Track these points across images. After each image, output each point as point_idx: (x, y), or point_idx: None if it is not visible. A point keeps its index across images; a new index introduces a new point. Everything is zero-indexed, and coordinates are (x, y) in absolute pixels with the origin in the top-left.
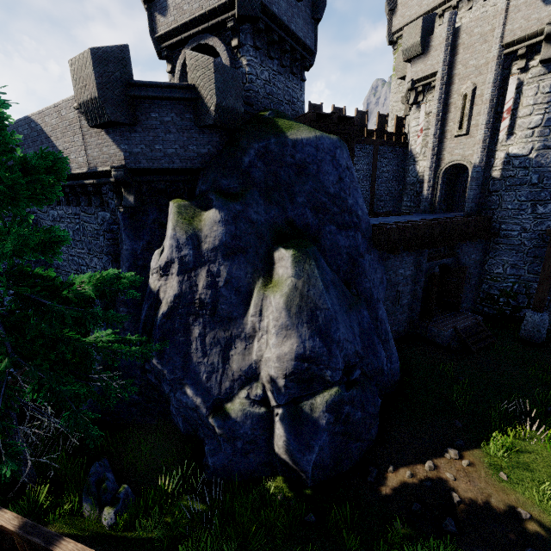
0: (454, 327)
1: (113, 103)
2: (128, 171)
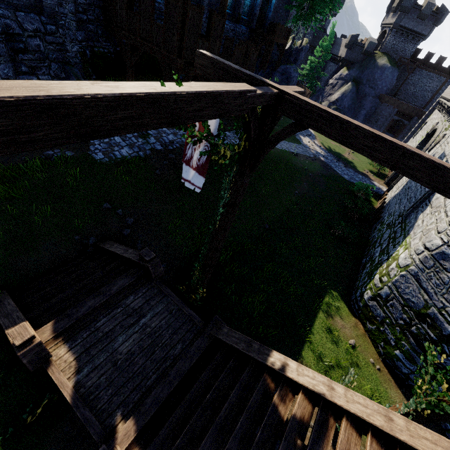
0: None
1: (349, 45)
2: (343, 59)
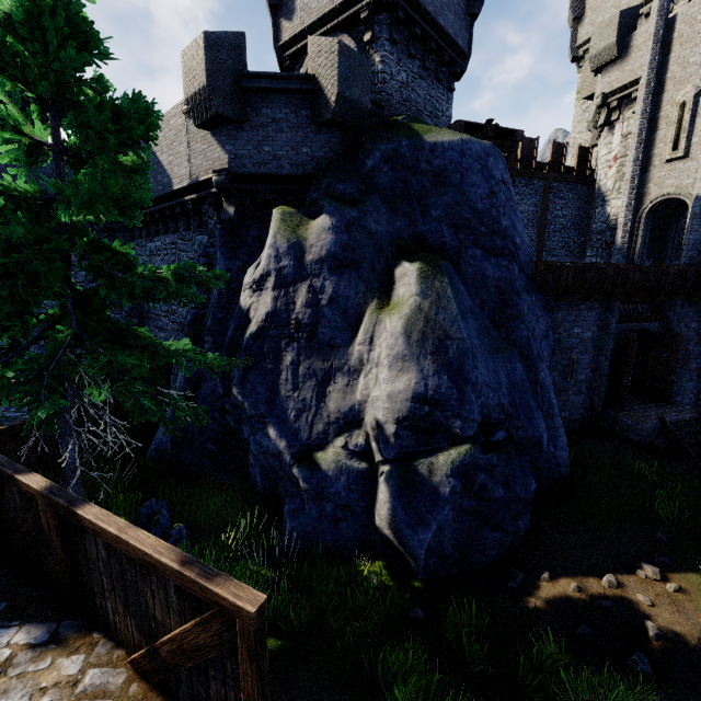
0: (659, 418)
1: (221, 94)
2: (231, 177)
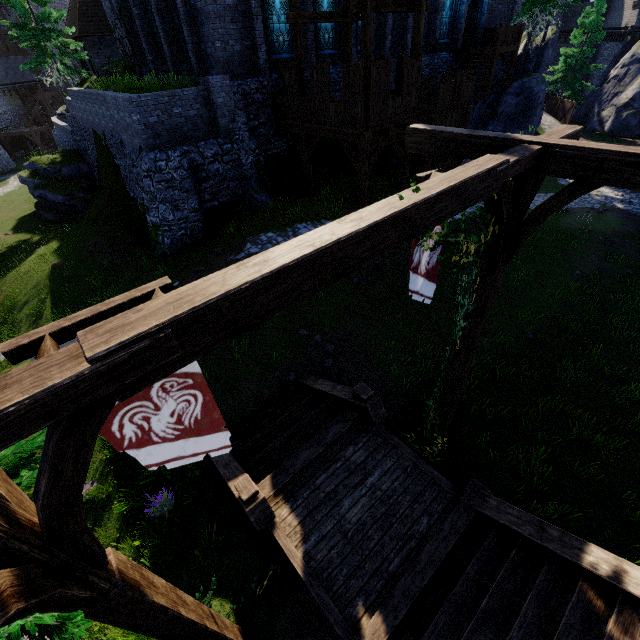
0: None
1: None
2: (634, 28)
